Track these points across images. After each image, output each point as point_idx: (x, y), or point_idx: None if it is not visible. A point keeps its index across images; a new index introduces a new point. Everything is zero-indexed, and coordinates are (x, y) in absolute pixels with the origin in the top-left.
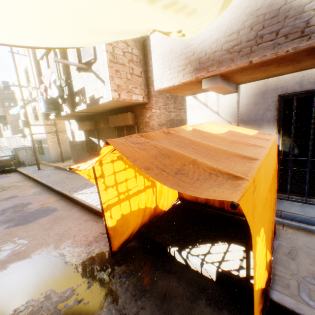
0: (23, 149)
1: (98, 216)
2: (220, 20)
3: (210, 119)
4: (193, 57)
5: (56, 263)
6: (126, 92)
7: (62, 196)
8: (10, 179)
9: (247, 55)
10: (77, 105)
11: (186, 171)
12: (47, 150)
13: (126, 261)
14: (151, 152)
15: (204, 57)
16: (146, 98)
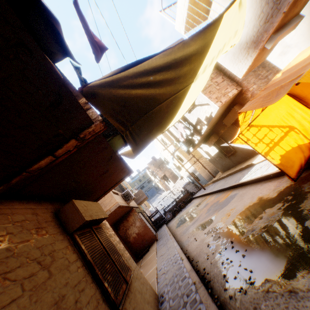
0: (187, 184)
1: (268, 179)
2: (247, 19)
3: (300, 51)
4: (247, 45)
5: (260, 203)
6: (223, 97)
7: (233, 188)
8: (194, 203)
9: (277, 14)
10: (200, 130)
11: (279, 92)
12: (200, 175)
13: (308, 180)
14: (259, 101)
15: (253, 39)
16: (238, 87)
